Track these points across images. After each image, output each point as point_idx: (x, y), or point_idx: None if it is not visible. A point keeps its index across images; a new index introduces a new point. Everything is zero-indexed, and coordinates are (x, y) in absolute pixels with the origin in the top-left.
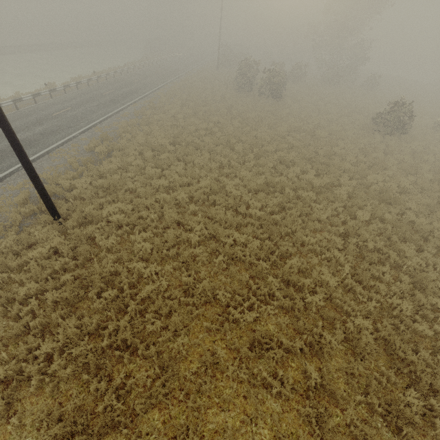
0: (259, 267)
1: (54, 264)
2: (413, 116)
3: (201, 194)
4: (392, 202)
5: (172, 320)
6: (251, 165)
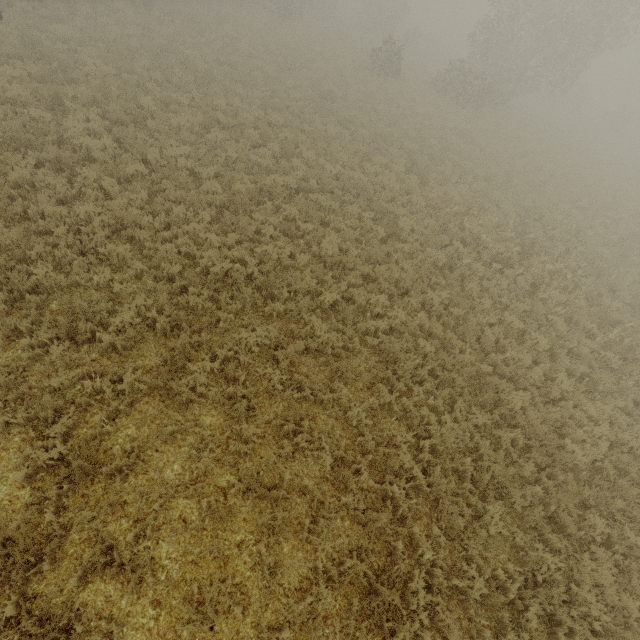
0: (188, 85)
1: (5, 42)
2: (398, 57)
3: (155, 49)
4: (329, 99)
5: (110, 82)
6: (216, 49)
